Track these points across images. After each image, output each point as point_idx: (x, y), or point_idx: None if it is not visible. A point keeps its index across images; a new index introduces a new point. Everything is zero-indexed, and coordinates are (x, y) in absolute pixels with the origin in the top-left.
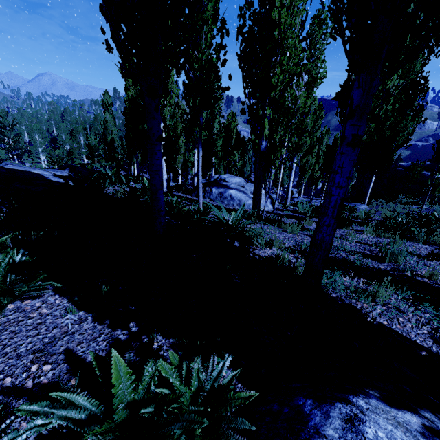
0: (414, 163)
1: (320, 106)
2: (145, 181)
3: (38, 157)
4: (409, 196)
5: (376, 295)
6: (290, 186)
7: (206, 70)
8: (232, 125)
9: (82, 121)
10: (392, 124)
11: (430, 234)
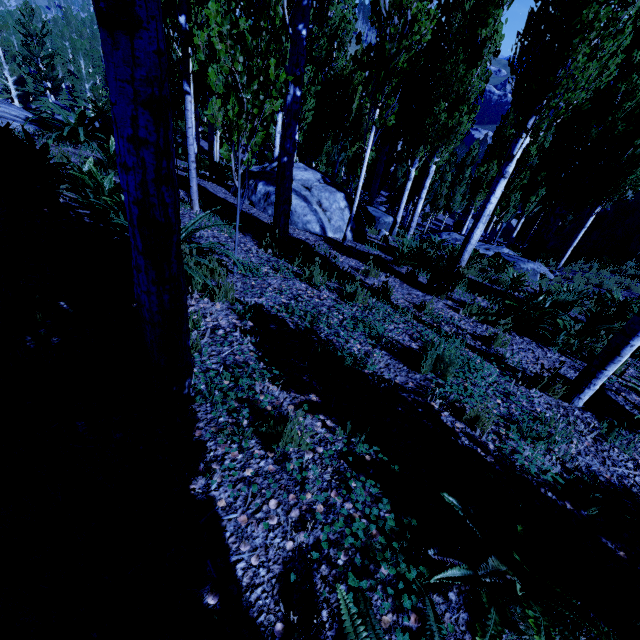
0: None
1: None
2: (112, 145)
3: (85, 98)
4: None
5: (282, 438)
6: (418, 207)
7: None
8: (356, 76)
9: None
10: (636, 107)
11: (583, 337)
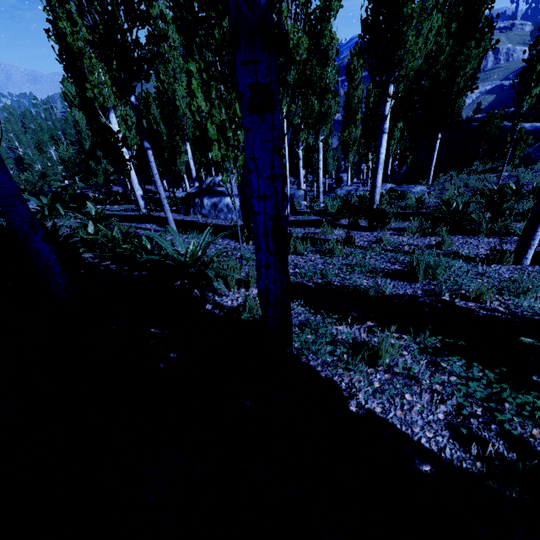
0: (490, 113)
1: (357, 49)
2: (90, 208)
3: None
4: (486, 162)
5: (378, 355)
6: (320, 176)
7: (111, 9)
8: None
9: (52, 126)
10: (448, 58)
11: (495, 220)
